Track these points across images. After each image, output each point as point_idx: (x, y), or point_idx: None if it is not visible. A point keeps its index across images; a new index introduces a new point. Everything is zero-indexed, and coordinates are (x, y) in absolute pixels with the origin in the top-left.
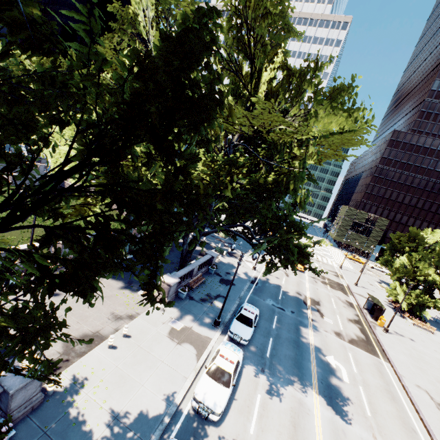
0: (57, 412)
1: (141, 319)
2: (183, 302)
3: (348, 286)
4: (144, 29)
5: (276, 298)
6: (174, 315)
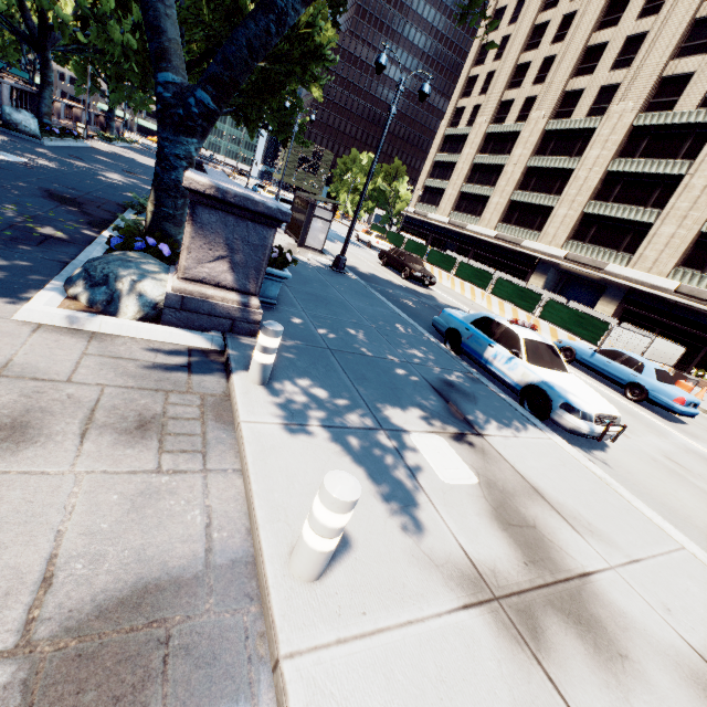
0: None
1: None
2: None
3: None
4: None
5: None
6: None
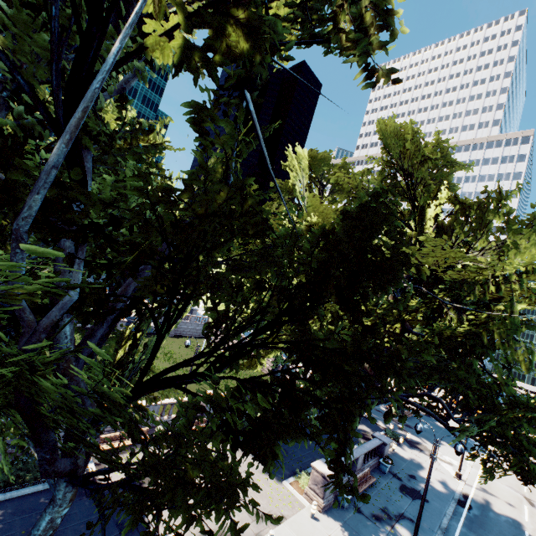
0: None
1: (289, 527)
2: (346, 514)
3: None
4: (299, 194)
5: None
6: (335, 533)
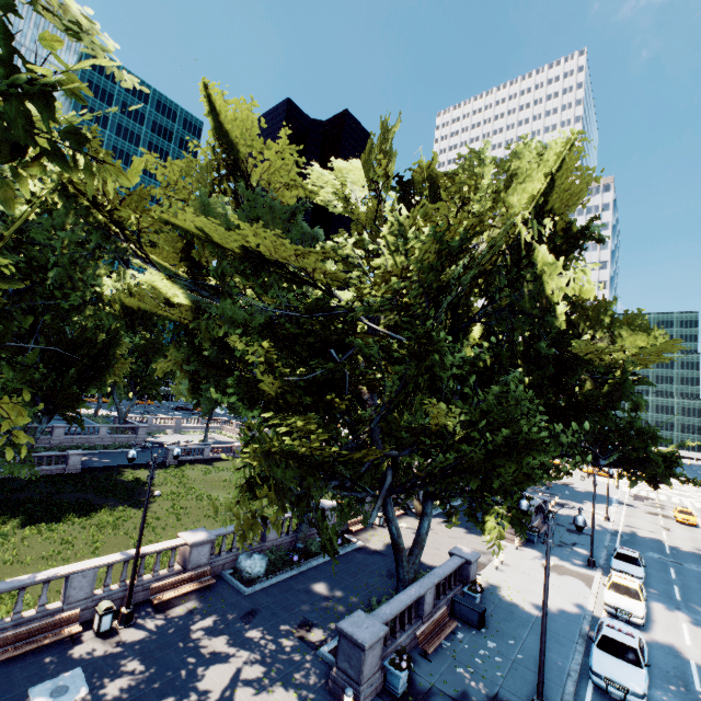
0: (493, 597)
1: (506, 554)
2: (538, 546)
3: None
4: None
5: (660, 551)
6: (536, 554)
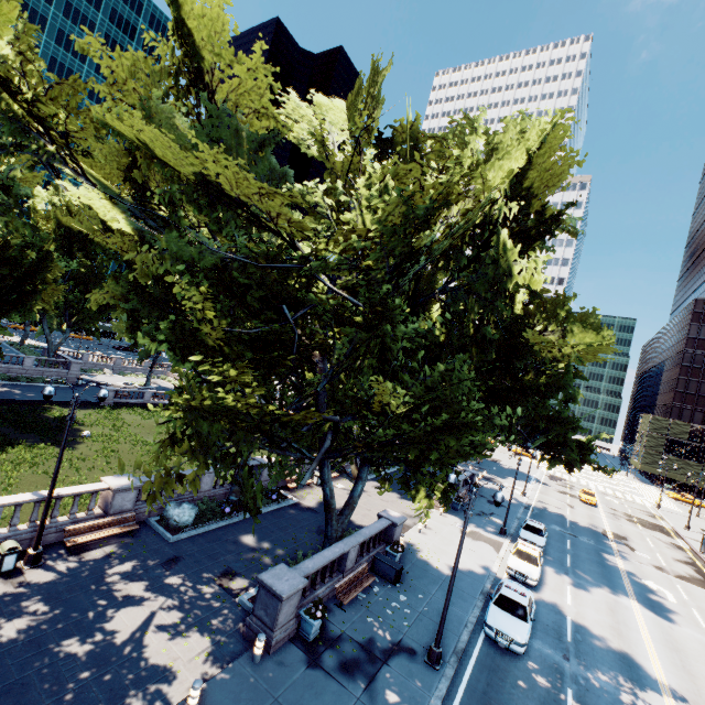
0: (412, 557)
1: (430, 519)
2: (460, 513)
3: (673, 528)
4: None
5: (562, 525)
6: (457, 521)
